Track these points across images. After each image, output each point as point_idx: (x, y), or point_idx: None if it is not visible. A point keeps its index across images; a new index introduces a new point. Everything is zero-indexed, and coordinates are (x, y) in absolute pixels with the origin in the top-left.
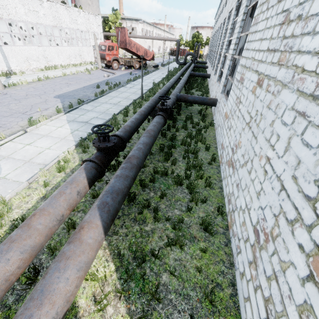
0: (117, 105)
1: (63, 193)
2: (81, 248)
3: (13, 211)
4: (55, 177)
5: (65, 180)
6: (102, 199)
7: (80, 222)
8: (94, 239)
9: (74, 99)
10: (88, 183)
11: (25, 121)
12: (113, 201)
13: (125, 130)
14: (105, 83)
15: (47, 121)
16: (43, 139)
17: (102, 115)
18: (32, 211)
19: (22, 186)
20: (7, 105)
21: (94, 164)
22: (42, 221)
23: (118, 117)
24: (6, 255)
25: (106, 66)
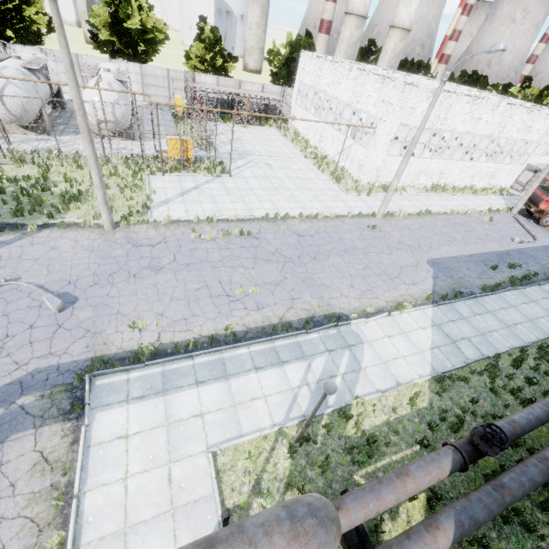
0: (508, 331)
1: (430, 472)
2: (434, 546)
3: (365, 416)
4: (401, 406)
5: (409, 418)
6: (460, 515)
7: (435, 517)
8: (443, 547)
9: (449, 280)
10: (448, 475)
11: (391, 294)
12: (468, 527)
13: (513, 432)
14: (509, 265)
15: (411, 310)
16: (402, 338)
17: (478, 340)
18: (377, 430)
19: (377, 395)
20: (379, 254)
21: (462, 459)
22: (411, 487)
23: (501, 359)
24: (391, 495)
25: (528, 210)
